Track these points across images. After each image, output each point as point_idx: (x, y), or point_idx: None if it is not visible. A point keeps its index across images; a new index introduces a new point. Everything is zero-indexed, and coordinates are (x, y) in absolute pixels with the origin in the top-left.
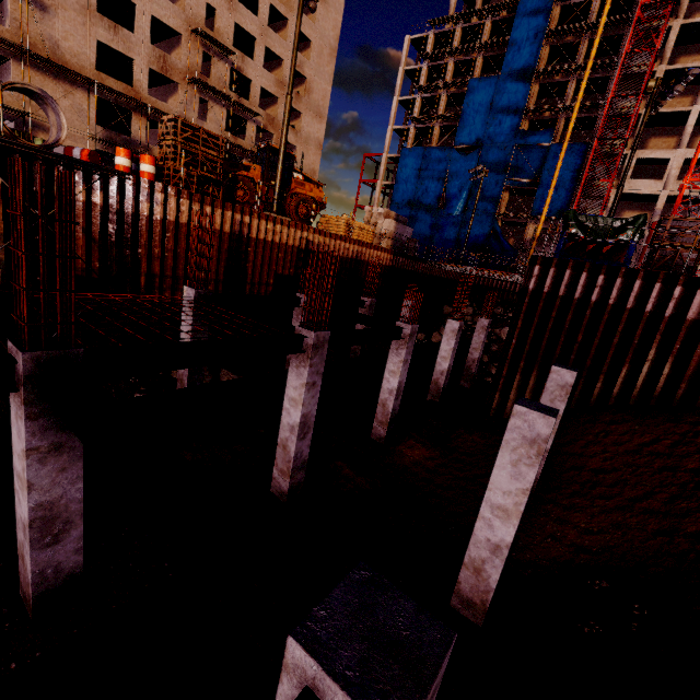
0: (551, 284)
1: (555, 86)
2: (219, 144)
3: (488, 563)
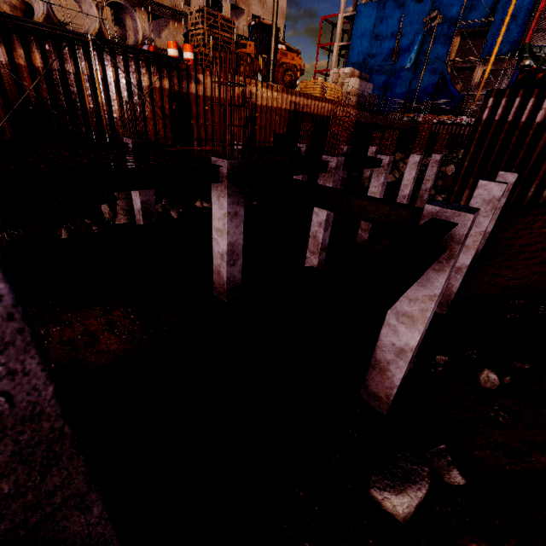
0: (502, 113)
1: None
2: (231, 27)
3: (452, 279)
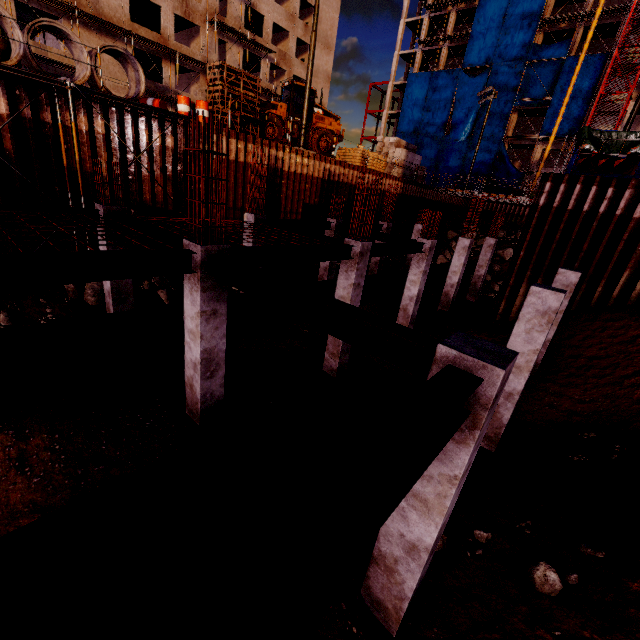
0: (561, 199)
1: None
2: (256, 86)
3: (502, 407)
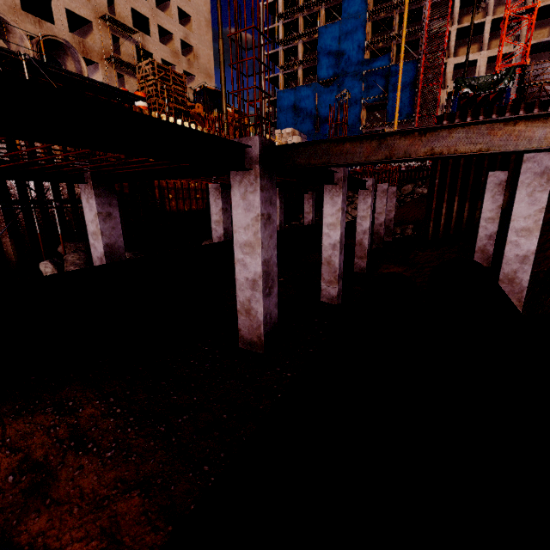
0: None
1: (383, 22)
2: (182, 82)
3: (519, 272)
